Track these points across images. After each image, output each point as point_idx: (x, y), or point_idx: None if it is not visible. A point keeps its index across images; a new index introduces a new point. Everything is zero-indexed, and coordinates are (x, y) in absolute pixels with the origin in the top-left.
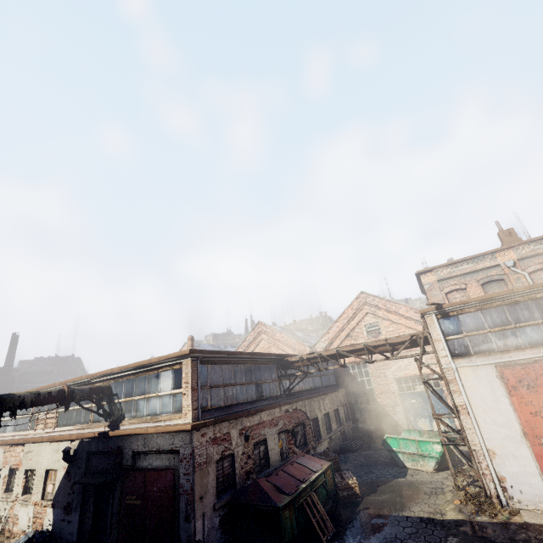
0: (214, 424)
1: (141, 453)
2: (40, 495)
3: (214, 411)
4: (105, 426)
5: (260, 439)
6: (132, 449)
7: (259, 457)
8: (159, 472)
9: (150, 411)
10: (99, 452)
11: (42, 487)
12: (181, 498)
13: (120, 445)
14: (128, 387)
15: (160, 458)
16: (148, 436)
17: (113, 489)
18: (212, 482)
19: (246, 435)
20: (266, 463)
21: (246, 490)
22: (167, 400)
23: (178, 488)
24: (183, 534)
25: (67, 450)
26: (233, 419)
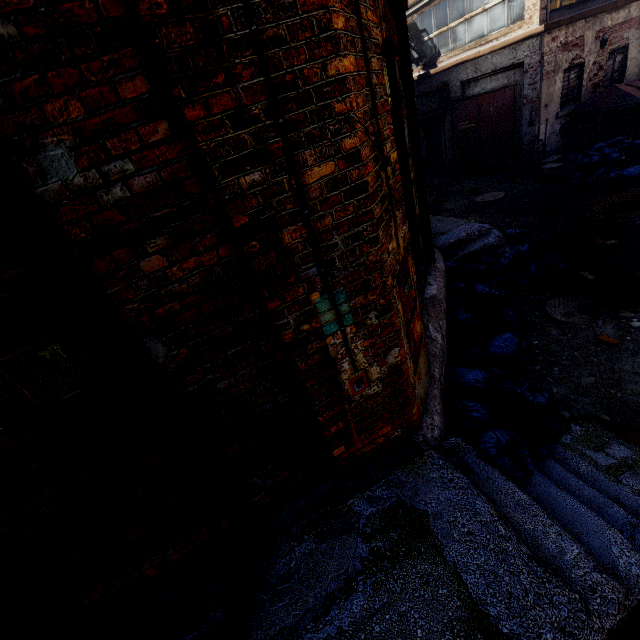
0: (568, 24)
1: (470, 82)
2: None
3: (564, 11)
4: (419, 70)
5: (620, 45)
6: (460, 80)
7: (611, 70)
8: (494, 93)
9: (474, 35)
10: (420, 96)
11: None
12: (525, 108)
13: (445, 80)
14: (439, 15)
15: (495, 80)
16: (478, 61)
17: (442, 122)
18: (557, 92)
19: (601, 41)
20: (619, 78)
21: (596, 98)
22: (499, 12)
23: (519, 101)
24: (526, 137)
25: None
26: (592, 16)
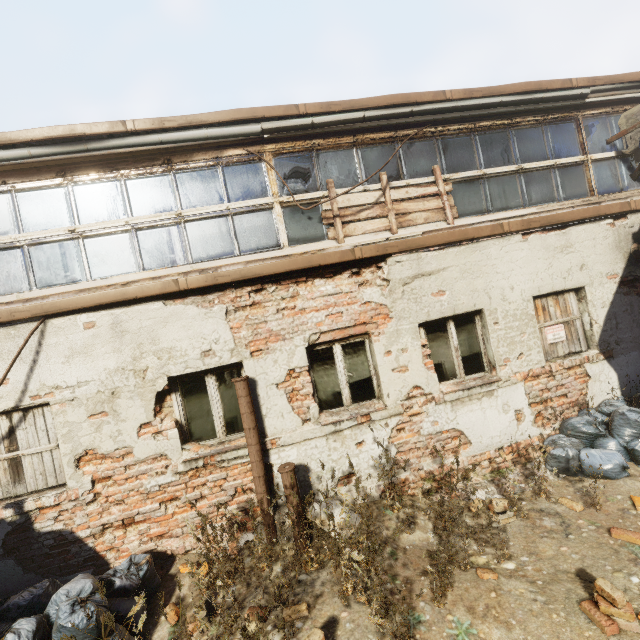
0: None
1: None
2: (538, 353)
3: None
4: None
5: None
6: None
7: None
8: None
9: None
10: None
11: (539, 336)
12: None
13: None
14: None
15: None
16: None
17: None
18: None
19: None
20: None
21: None
22: None
23: None
24: None
25: None
26: None
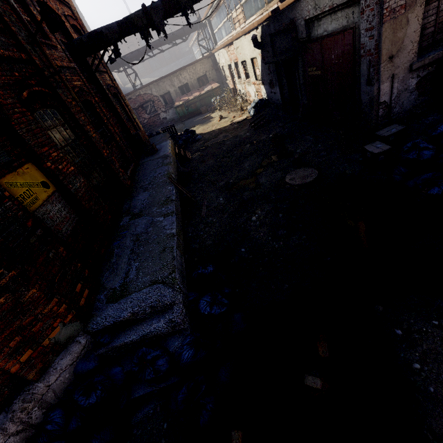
0: None
1: (313, 20)
2: (254, 77)
3: None
4: (277, 2)
5: None
6: (303, 18)
7: None
8: (334, 37)
9: None
10: (278, 33)
11: (253, 72)
12: (362, 61)
13: (292, 17)
14: None
15: (335, 19)
16: None
17: (296, 65)
18: (412, 35)
19: None
20: None
21: None
22: None
23: (358, 50)
24: (364, 97)
25: (253, 38)
26: None
